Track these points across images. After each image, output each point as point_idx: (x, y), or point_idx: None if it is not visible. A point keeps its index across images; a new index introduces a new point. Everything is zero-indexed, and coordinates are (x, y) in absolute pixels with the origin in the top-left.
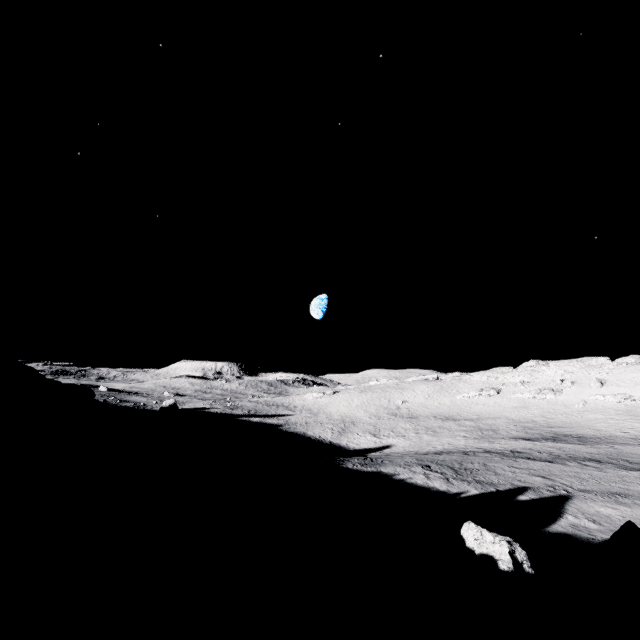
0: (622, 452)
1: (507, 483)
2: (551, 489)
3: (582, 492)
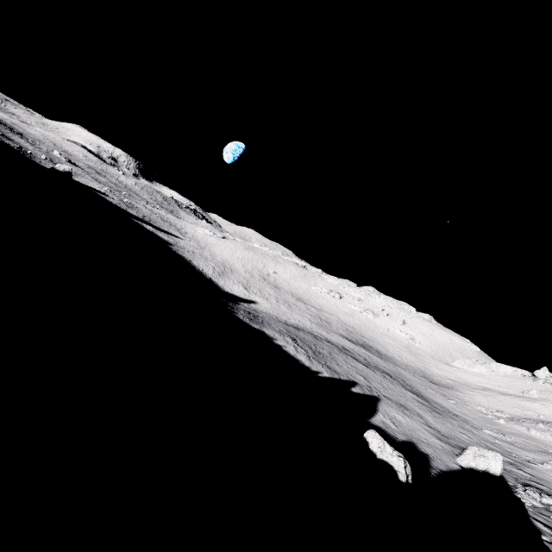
0: (401, 374)
1: (345, 375)
2: (369, 389)
3: (385, 398)
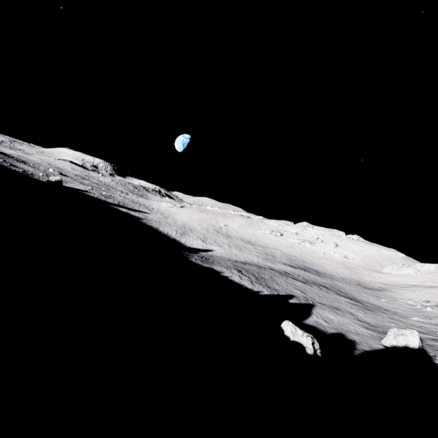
0: (337, 285)
1: (283, 291)
2: (305, 299)
3: (320, 304)
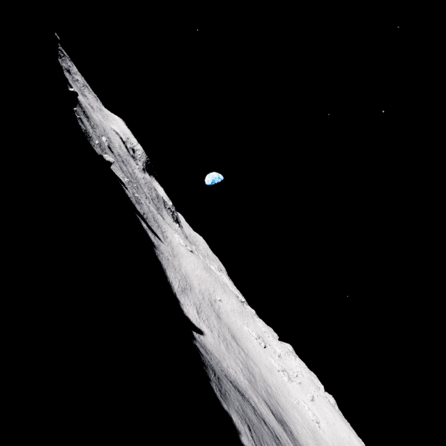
0: None
1: None
2: None
3: None
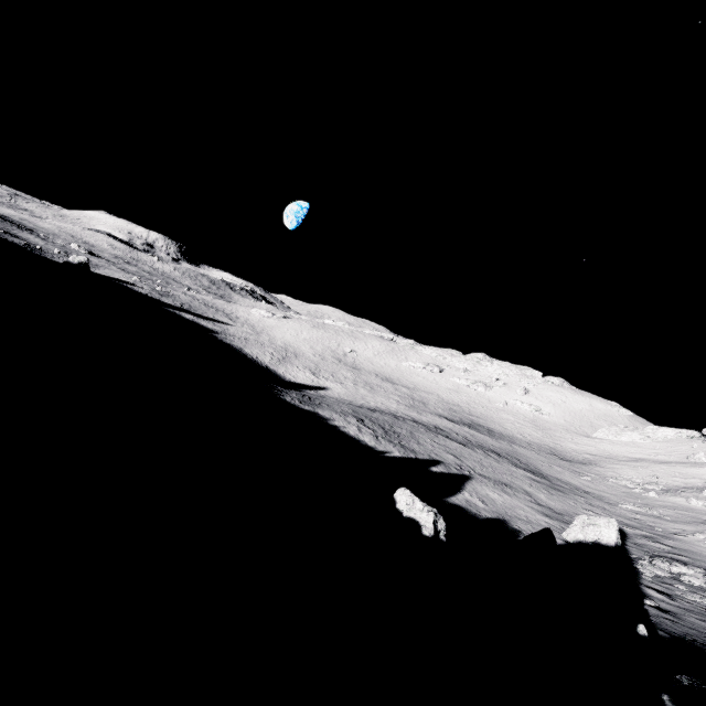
0: (517, 452)
1: (426, 454)
2: (458, 468)
3: (480, 476)
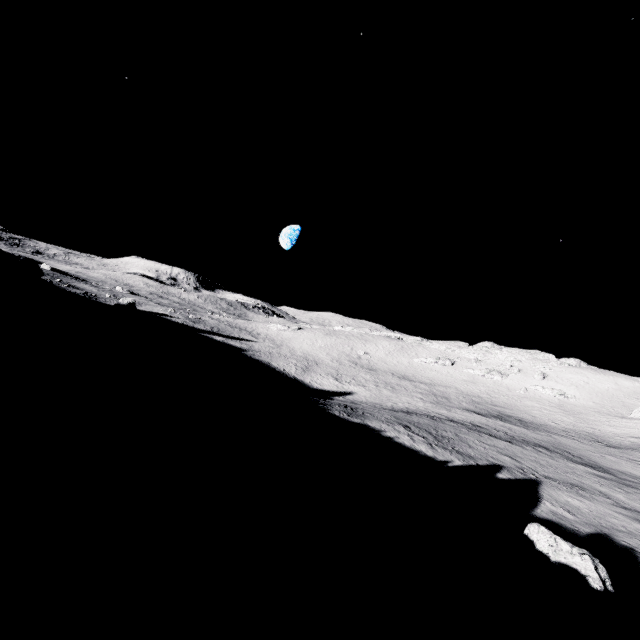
0: (561, 443)
1: (483, 458)
2: (521, 471)
3: (547, 479)
